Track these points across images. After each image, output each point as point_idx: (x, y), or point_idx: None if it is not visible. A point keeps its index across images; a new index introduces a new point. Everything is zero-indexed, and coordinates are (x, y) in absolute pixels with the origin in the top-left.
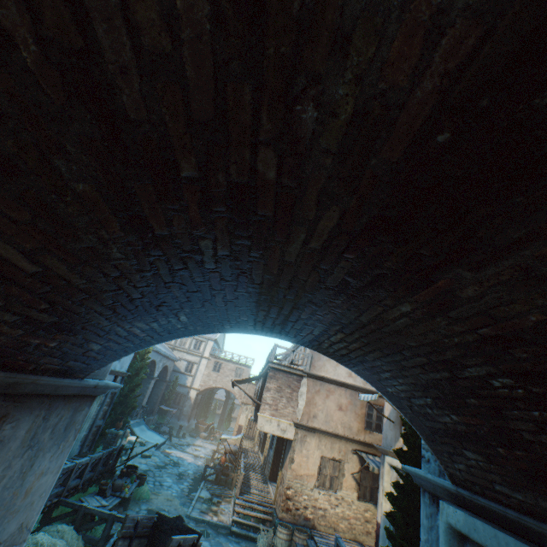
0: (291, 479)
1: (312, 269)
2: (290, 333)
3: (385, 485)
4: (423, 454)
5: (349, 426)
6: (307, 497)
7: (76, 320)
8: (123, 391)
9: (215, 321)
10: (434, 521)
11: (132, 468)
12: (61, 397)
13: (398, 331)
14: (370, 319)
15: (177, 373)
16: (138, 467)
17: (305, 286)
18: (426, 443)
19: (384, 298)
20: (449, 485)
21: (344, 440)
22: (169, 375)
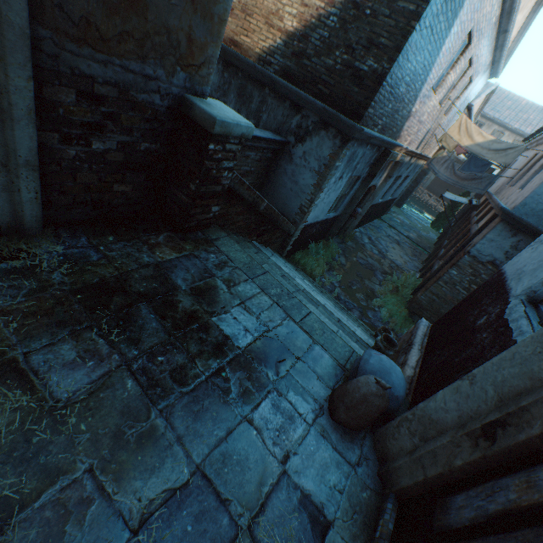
0: None
1: None
2: None
3: None
4: None
5: None
6: None
7: None
8: None
9: None
10: None
11: None
12: None
13: None
14: None
15: None
16: None
17: None
18: None
19: None
20: None
21: None
22: None
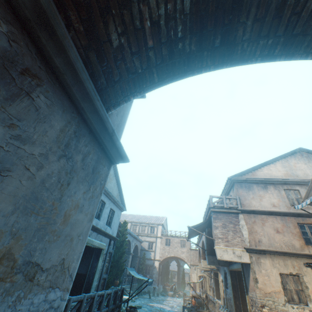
0: (262, 298)
1: None
2: (281, 24)
3: None
4: None
5: (291, 244)
6: None
7: None
8: (115, 259)
9: (210, 21)
10: None
11: (133, 308)
12: (86, 127)
13: None
14: None
15: (143, 251)
16: (136, 307)
17: None
18: None
19: None
20: None
21: (292, 256)
22: (139, 252)
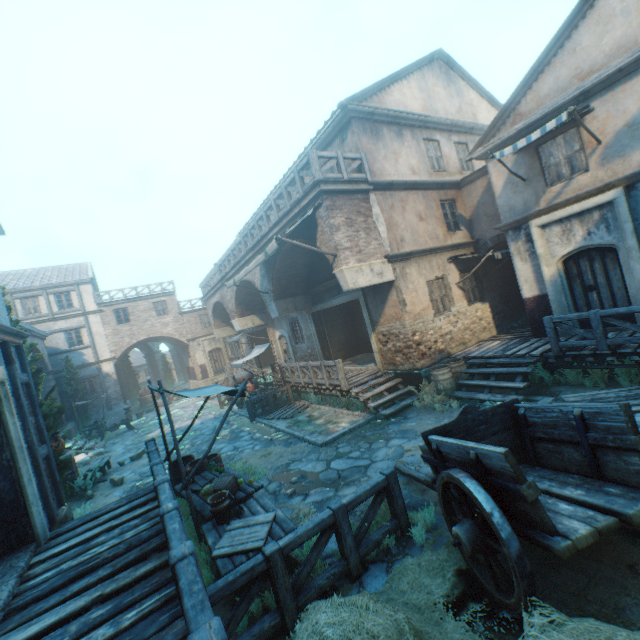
0: (413, 324)
1: None
2: None
3: (541, 251)
4: None
5: (436, 236)
6: (432, 331)
7: None
8: None
9: None
10: None
11: (187, 462)
12: None
13: None
14: None
15: (59, 357)
16: (189, 456)
17: None
18: None
19: None
20: None
21: (437, 254)
22: (49, 363)
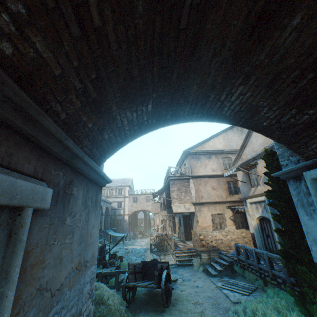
0: (200, 231)
1: (244, 6)
2: (204, 110)
3: (250, 213)
4: (282, 164)
5: (221, 196)
6: (210, 236)
7: (103, 100)
8: None
9: (164, 111)
10: (300, 188)
11: (114, 255)
12: (89, 181)
13: (284, 54)
14: (266, 53)
15: (114, 210)
16: (116, 253)
17: (232, 35)
18: (288, 148)
19: (283, 18)
20: (306, 162)
21: (220, 203)
22: (110, 212)
